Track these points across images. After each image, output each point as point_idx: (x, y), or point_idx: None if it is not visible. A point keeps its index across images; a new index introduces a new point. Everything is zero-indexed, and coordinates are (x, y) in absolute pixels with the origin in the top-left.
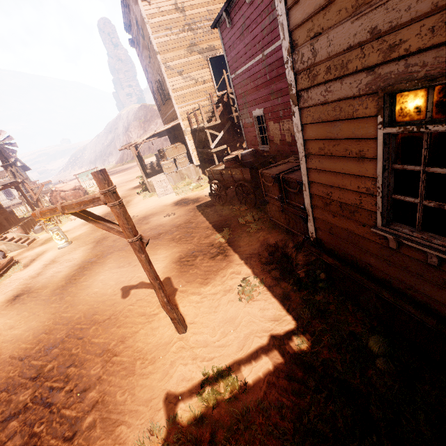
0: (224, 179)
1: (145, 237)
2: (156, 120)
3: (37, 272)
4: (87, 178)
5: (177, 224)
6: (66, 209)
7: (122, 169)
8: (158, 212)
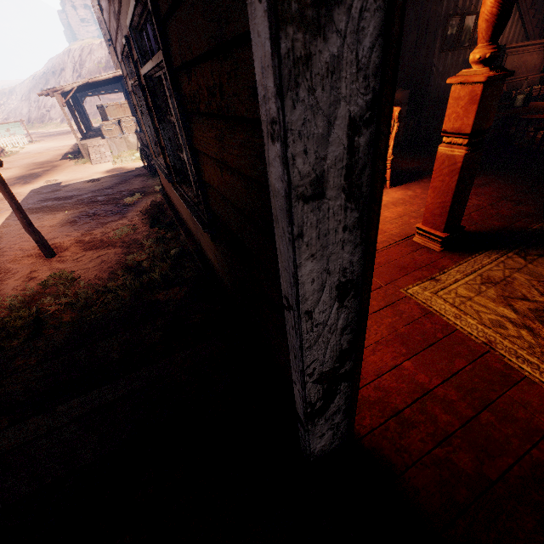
0: None
1: None
2: None
3: None
4: (8, 133)
5: (97, 189)
6: None
7: (67, 131)
8: (84, 178)
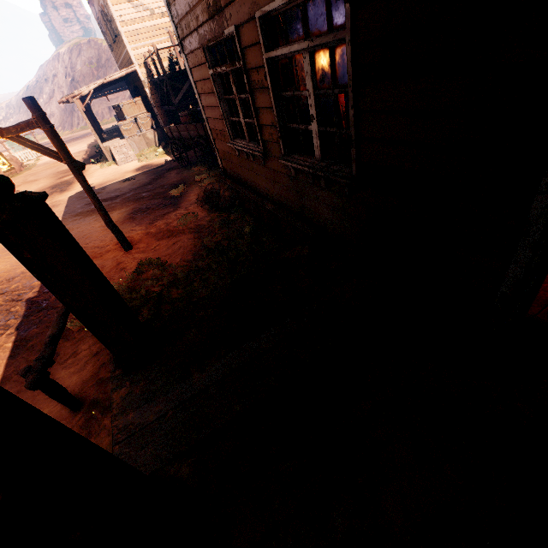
0: (182, 137)
1: (81, 163)
2: (115, 67)
3: None
4: (20, 147)
5: (136, 186)
6: (5, 133)
7: (73, 138)
8: (117, 179)
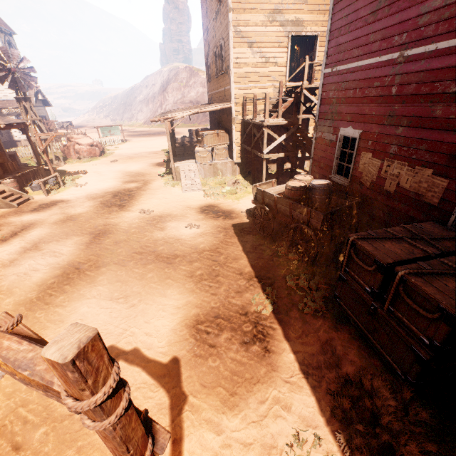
0: (277, 208)
1: (162, 436)
2: (198, 88)
3: (11, 258)
4: (109, 133)
5: (200, 247)
6: None
7: (149, 133)
8: (179, 215)
